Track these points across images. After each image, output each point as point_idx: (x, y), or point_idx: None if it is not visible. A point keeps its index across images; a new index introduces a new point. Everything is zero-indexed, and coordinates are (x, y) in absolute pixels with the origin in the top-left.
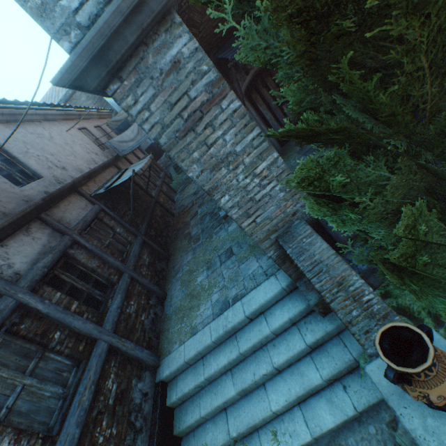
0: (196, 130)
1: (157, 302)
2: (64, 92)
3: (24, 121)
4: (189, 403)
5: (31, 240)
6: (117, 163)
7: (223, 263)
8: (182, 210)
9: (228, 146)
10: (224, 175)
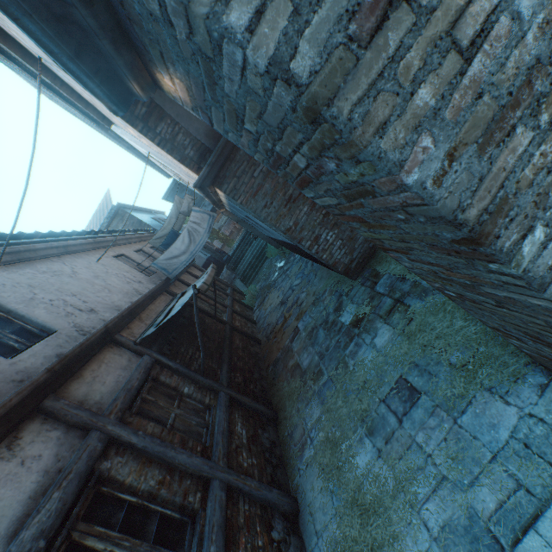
0: None
1: (285, 528)
2: (98, 227)
3: (33, 259)
4: None
5: (15, 467)
6: (169, 288)
7: (404, 417)
8: (271, 330)
9: (527, 39)
10: (522, 152)
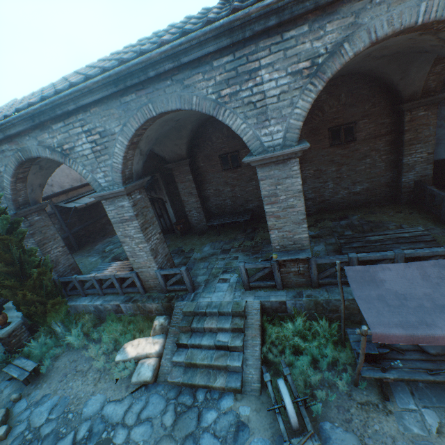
0: (24, 240)
1: None
2: None
3: None
4: (9, 310)
5: None
6: None
7: None
8: None
9: None
10: None
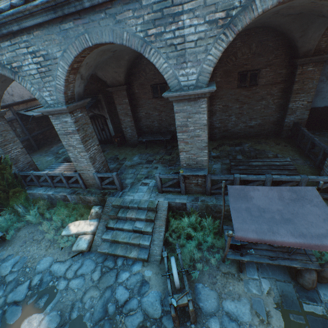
0: None
1: None
2: None
3: None
4: None
5: None
6: None
7: None
8: None
9: None
10: None
